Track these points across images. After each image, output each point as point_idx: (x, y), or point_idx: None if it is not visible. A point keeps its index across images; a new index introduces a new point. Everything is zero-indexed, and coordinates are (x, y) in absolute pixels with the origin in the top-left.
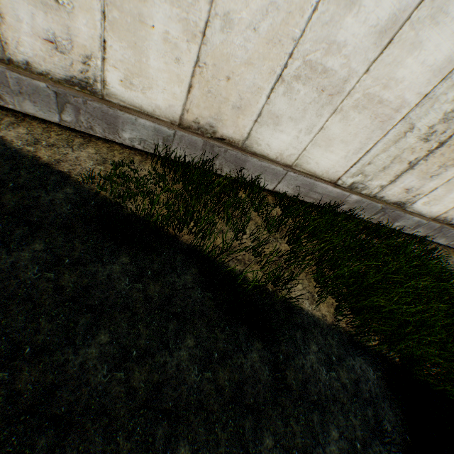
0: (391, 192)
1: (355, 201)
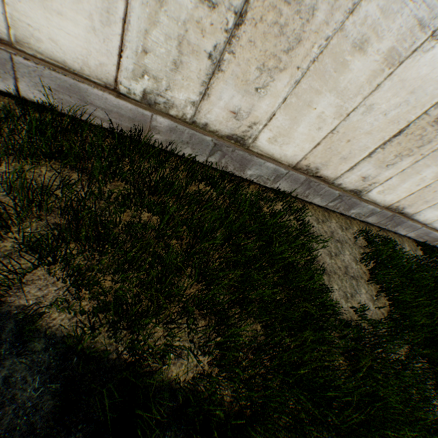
0: (214, 116)
1: (168, 128)
